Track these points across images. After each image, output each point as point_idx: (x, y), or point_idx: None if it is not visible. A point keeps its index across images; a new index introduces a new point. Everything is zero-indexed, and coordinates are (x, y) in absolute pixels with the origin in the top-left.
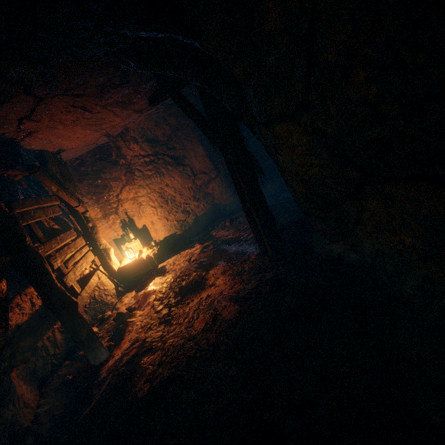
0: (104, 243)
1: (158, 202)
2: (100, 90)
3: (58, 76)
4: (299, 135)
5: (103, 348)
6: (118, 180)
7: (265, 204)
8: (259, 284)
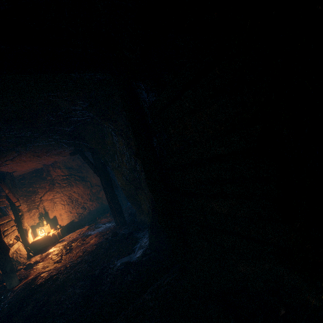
0: (26, 225)
1: (67, 202)
2: (48, 150)
3: (33, 148)
4: (119, 174)
5: (17, 278)
6: (44, 188)
7: (117, 199)
8: (110, 236)
